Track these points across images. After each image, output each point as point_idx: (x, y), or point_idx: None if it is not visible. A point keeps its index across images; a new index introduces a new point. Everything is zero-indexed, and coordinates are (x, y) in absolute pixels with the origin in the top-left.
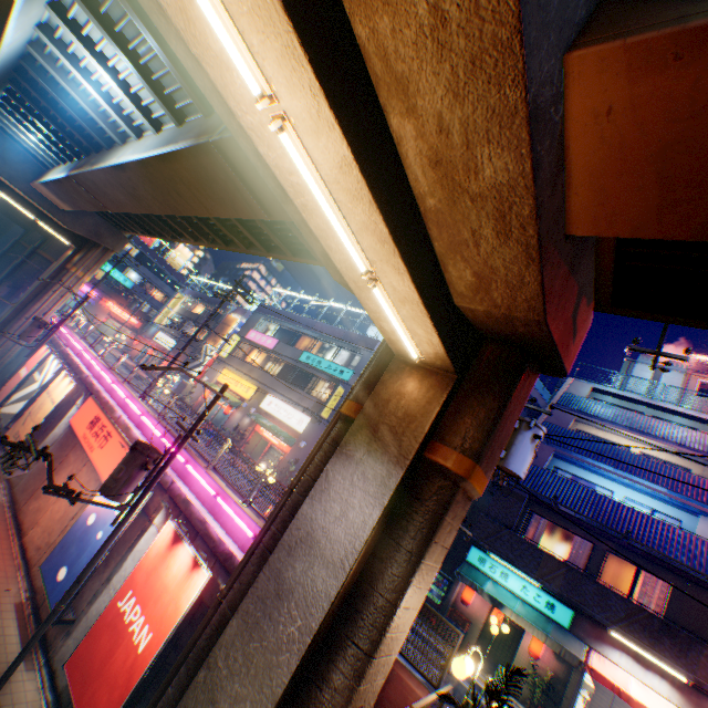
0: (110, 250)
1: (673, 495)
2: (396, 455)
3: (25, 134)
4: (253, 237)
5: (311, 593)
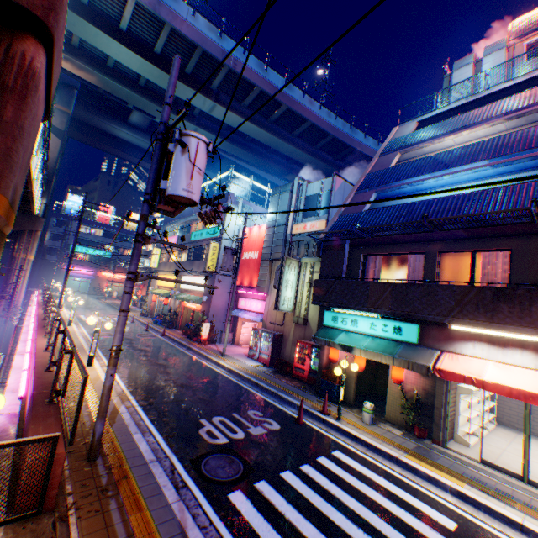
0: (34, 231)
1: (496, 161)
2: None
3: None
4: None
5: None
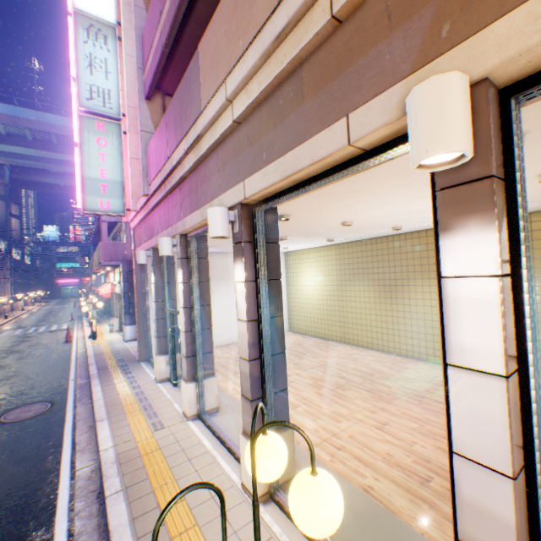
0: (6, 263)
1: None
2: None
3: None
4: None
5: None
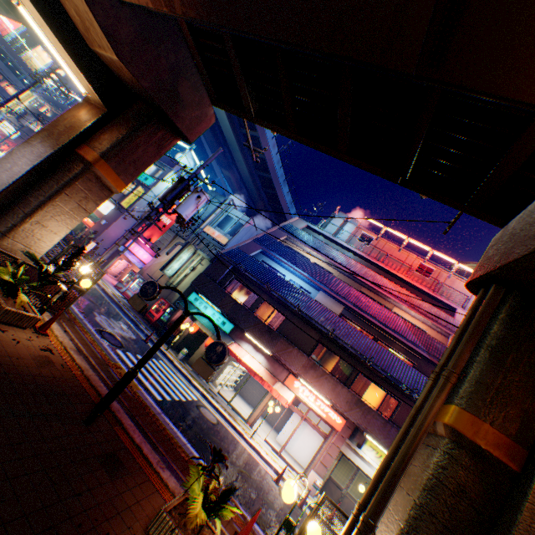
0: None
1: (310, 278)
2: (55, 144)
3: None
4: None
5: None
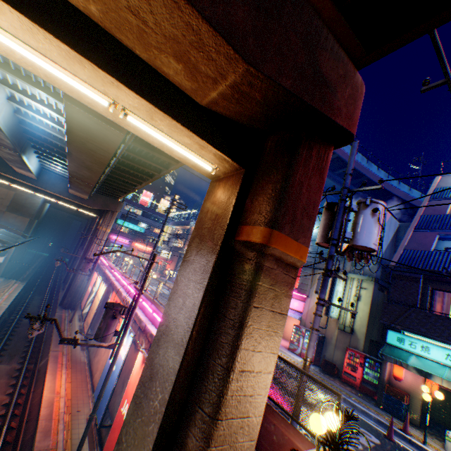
0: (114, 211)
1: None
2: (211, 246)
3: (55, 167)
4: (154, 163)
5: (166, 371)
